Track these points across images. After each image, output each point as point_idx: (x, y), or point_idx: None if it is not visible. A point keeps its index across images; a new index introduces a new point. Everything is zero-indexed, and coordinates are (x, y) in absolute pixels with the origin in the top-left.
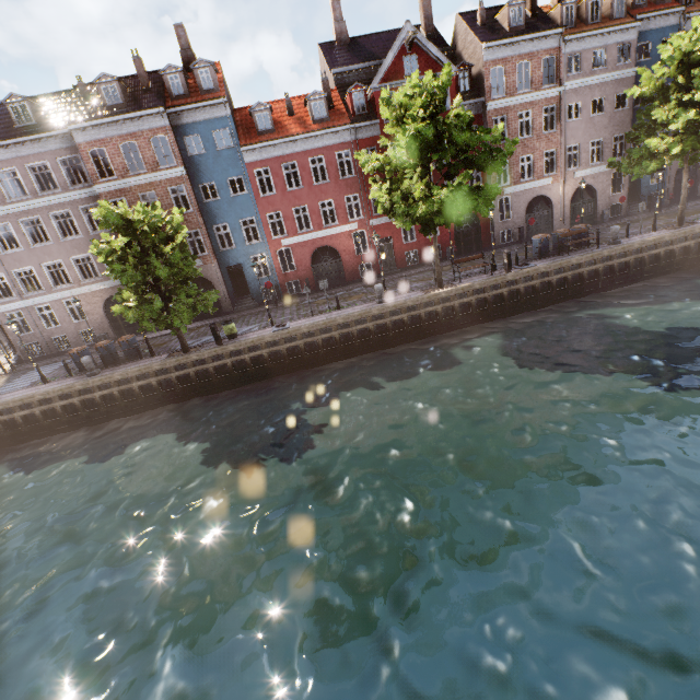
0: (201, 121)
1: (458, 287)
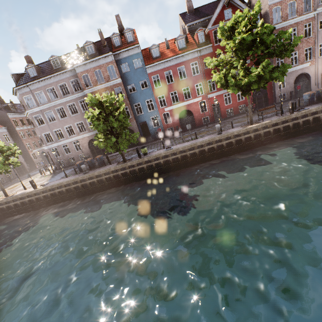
0: (128, 56)
1: (263, 123)
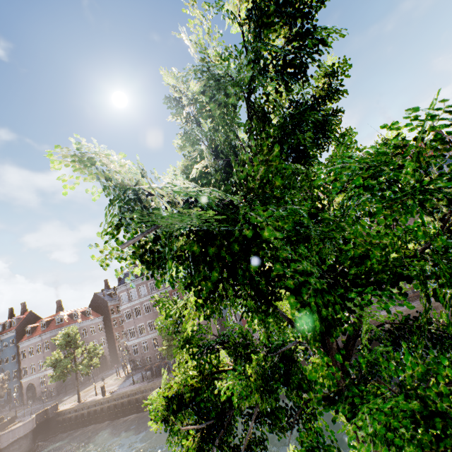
0: None
1: None
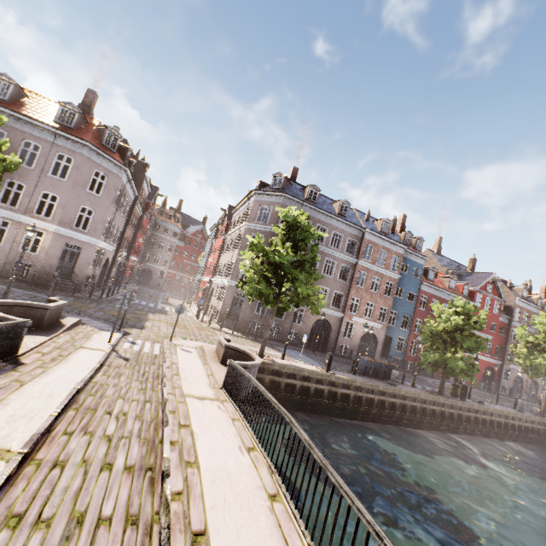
0: (412, 260)
1: None
